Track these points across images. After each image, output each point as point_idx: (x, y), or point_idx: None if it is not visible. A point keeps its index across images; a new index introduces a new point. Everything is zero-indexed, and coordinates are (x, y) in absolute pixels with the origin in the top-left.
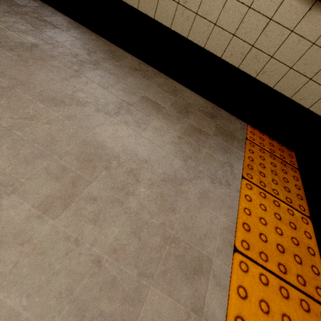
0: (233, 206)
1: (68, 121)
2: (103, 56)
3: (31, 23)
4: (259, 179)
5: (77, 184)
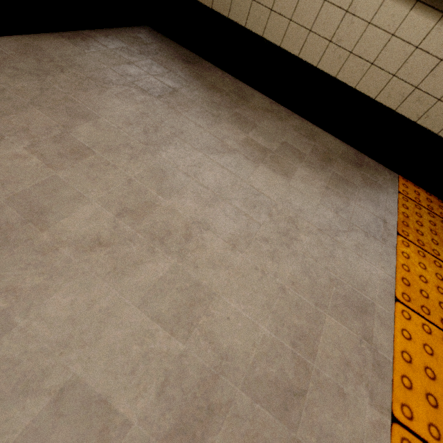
0: (391, 261)
1: (226, 168)
2: (234, 97)
3: (163, 63)
4: (416, 238)
5: (250, 227)
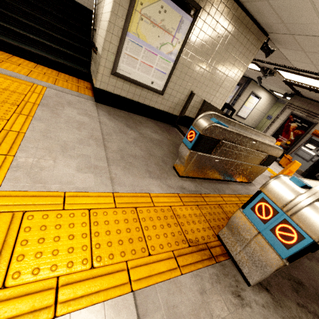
0: None
1: None
2: None
3: None
4: None
5: None
